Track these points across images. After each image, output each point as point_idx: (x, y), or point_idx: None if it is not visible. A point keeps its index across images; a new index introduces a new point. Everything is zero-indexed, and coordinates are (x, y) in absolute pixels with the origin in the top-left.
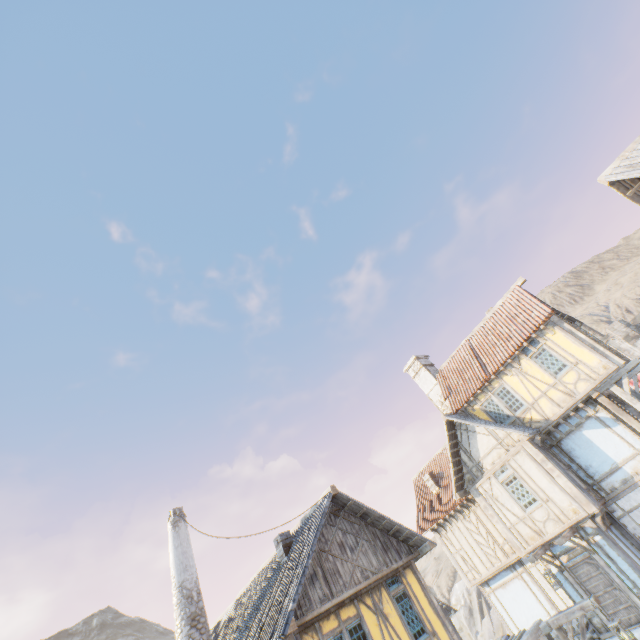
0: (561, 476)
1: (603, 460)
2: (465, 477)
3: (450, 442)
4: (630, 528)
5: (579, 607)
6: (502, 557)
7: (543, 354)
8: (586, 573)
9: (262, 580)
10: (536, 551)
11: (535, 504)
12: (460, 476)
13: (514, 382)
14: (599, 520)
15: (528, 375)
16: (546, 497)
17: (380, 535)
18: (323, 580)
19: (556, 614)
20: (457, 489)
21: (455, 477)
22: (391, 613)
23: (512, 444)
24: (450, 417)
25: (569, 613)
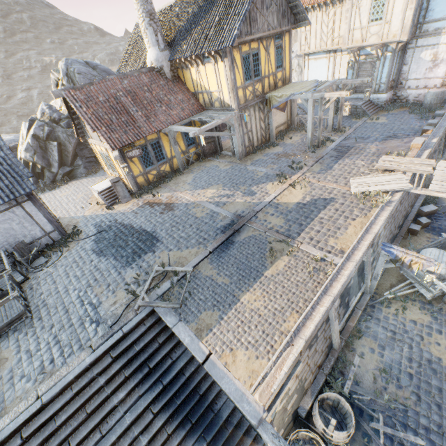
0: (412, 10)
1: (444, 10)
2: None
3: None
4: (407, 56)
5: (361, 80)
6: (329, 45)
7: None
8: (365, 68)
9: (191, 5)
10: (354, 50)
11: (378, 22)
12: None
13: None
14: (400, 46)
15: None
16: (389, 21)
17: (284, 5)
18: (248, 23)
19: (348, 80)
20: None
21: None
22: (272, 54)
23: None
24: None
25: (354, 81)
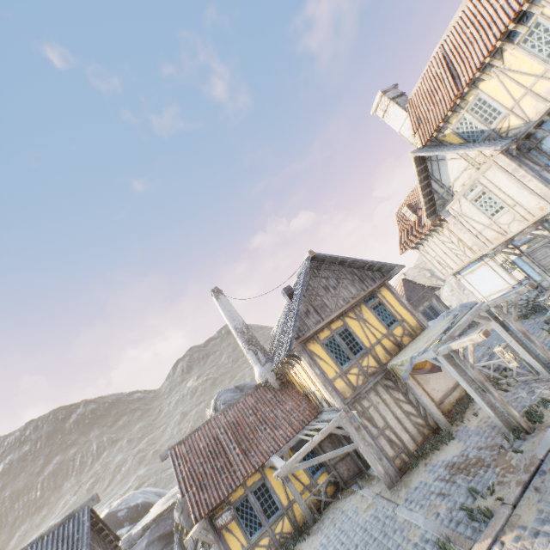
0: (533, 180)
1: None
2: (436, 204)
3: (419, 178)
4: None
5: (514, 292)
6: (470, 255)
7: (536, 32)
8: (543, 254)
9: (284, 313)
10: (496, 249)
11: (502, 211)
12: (431, 204)
13: (492, 88)
14: None
15: (511, 72)
16: (513, 203)
17: (357, 272)
18: (315, 313)
19: (495, 298)
20: (428, 216)
21: (426, 207)
22: (369, 317)
23: (484, 161)
24: (418, 153)
25: (505, 297)
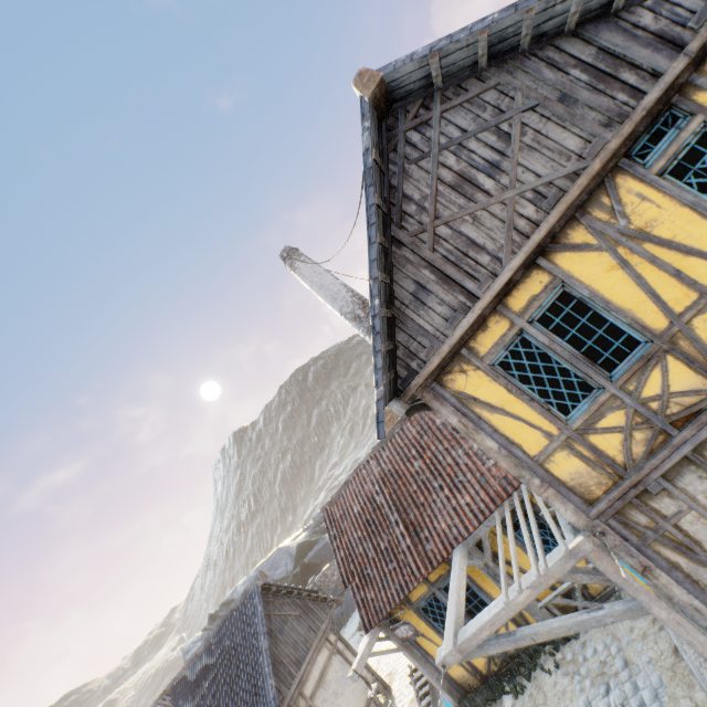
0: None
1: None
2: None
3: None
4: None
5: None
6: None
7: None
8: None
9: None
10: None
11: None
12: None
13: None
14: None
15: None
16: None
17: (579, 48)
18: (442, 286)
19: None
20: None
21: None
22: (658, 217)
23: None
24: None
25: None
